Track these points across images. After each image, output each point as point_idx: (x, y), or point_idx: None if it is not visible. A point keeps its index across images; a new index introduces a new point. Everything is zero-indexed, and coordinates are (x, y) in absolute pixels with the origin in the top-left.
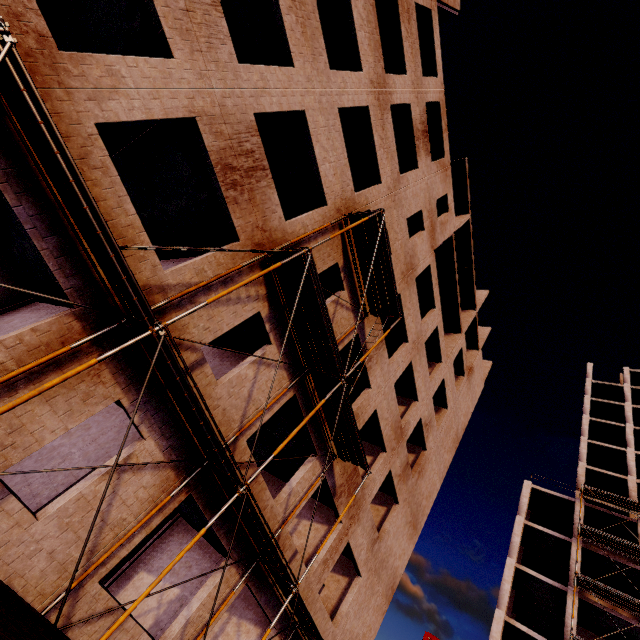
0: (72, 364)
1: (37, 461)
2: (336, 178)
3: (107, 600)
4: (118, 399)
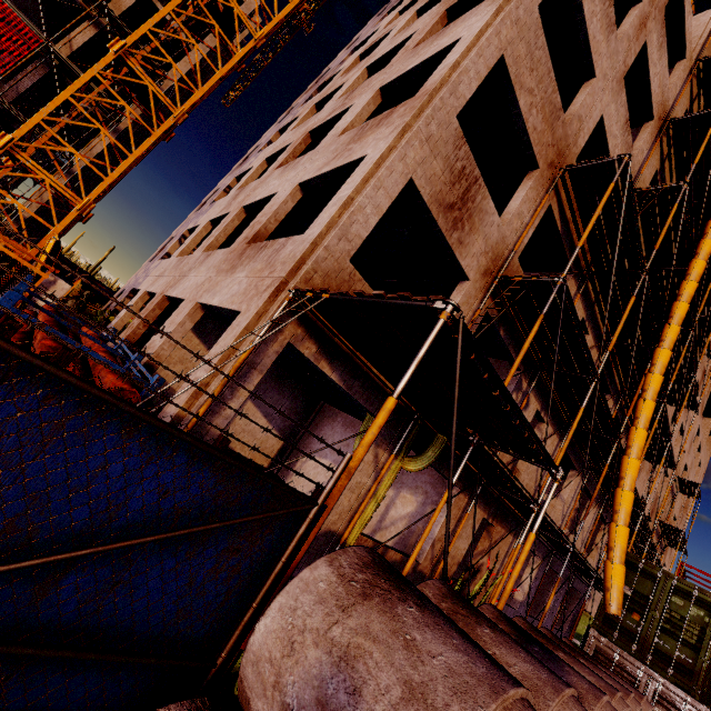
0: None
1: None
2: None
3: None
4: None
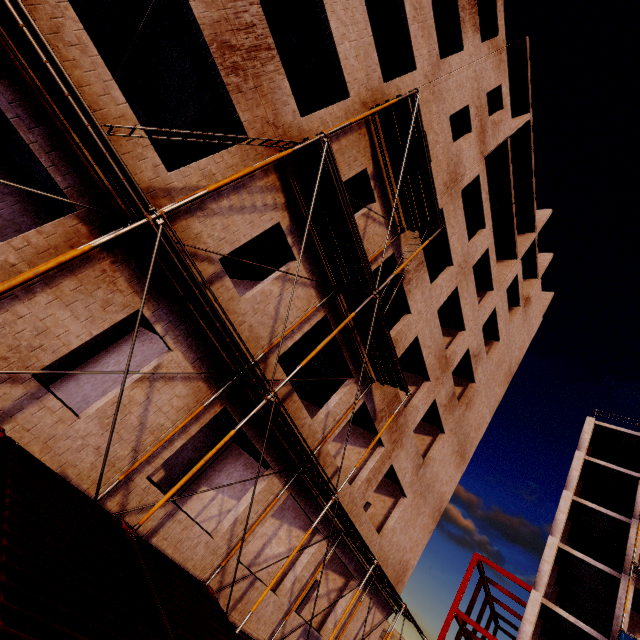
0: (85, 270)
1: (93, 385)
2: (359, 62)
3: (157, 494)
4: (138, 309)
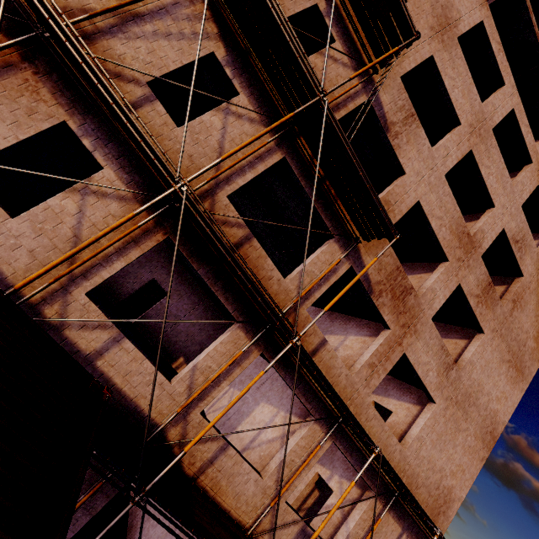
0: (8, 77)
1: None
2: None
3: (99, 314)
4: (64, 121)
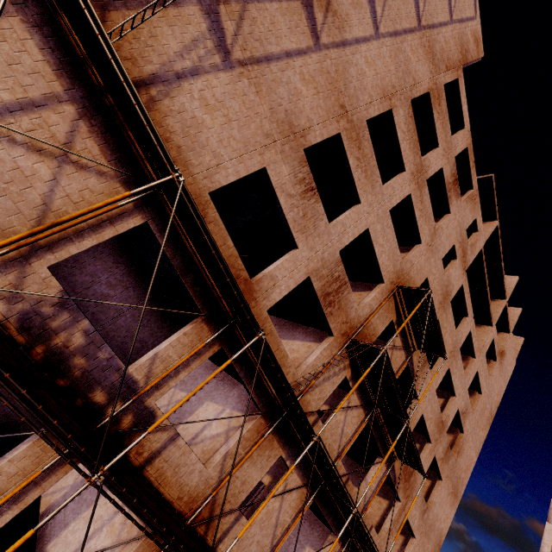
0: (262, 442)
1: None
2: (389, 260)
3: None
4: (280, 455)
